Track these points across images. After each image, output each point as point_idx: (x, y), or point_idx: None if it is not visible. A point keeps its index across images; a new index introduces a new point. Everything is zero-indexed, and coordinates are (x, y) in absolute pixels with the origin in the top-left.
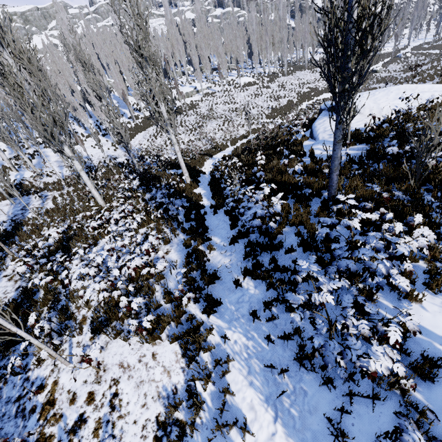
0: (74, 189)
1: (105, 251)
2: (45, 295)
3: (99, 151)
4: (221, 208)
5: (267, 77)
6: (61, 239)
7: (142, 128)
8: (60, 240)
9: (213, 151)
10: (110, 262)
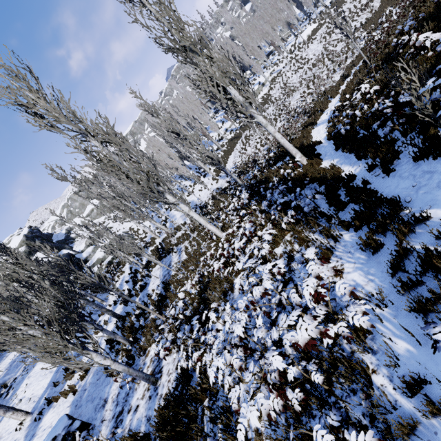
0: (197, 233)
1: (240, 310)
2: (198, 384)
3: (206, 191)
4: (395, 160)
5: (332, 7)
6: (199, 291)
7: (230, 150)
8: (199, 292)
9: (313, 118)
10: (256, 334)
